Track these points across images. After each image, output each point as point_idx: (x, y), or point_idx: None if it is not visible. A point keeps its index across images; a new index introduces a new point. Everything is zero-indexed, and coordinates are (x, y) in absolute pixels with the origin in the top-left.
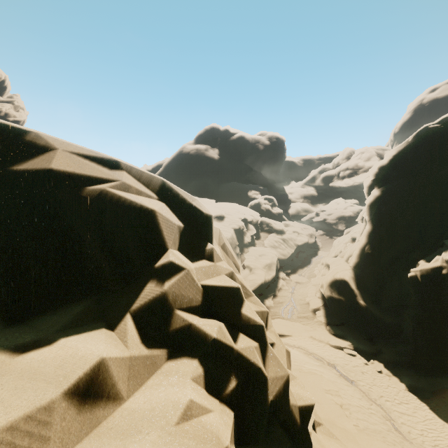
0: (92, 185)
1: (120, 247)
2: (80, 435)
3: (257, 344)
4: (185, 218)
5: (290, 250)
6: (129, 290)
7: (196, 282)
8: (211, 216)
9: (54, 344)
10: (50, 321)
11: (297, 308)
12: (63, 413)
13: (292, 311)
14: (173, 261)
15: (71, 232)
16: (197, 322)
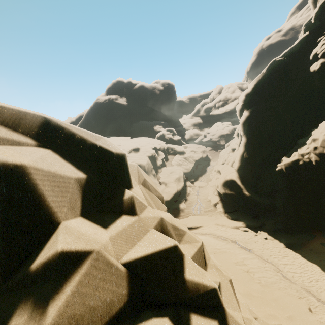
0: None
1: None
2: None
3: (217, 323)
4: (88, 164)
5: (191, 164)
6: None
7: (114, 265)
8: (124, 155)
9: None
10: None
11: (203, 205)
12: None
13: (200, 208)
14: (66, 249)
15: None
16: None
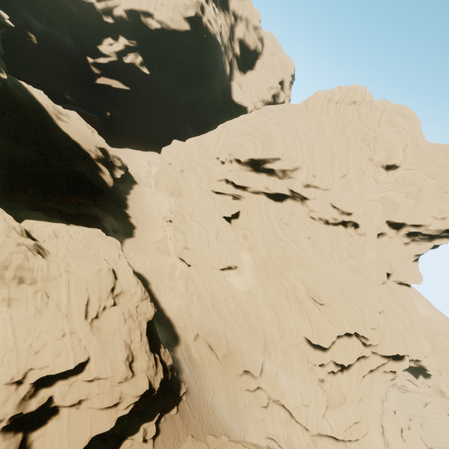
0: None
1: None
2: None
3: None
4: None
5: None
6: None
7: None
8: None
9: None
10: None
11: None
12: None
13: None
14: None
15: None
16: None
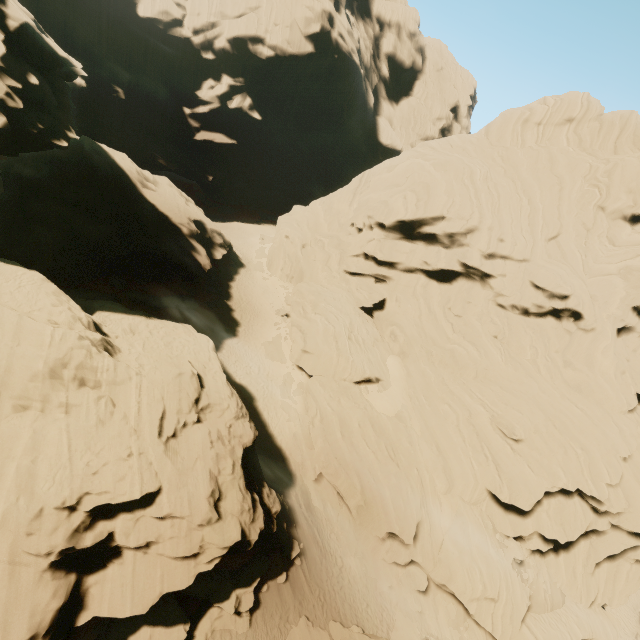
0: None
1: None
2: None
3: None
4: None
5: None
6: None
7: None
8: None
9: None
10: None
11: None
12: None
13: None
14: None
15: None
16: None
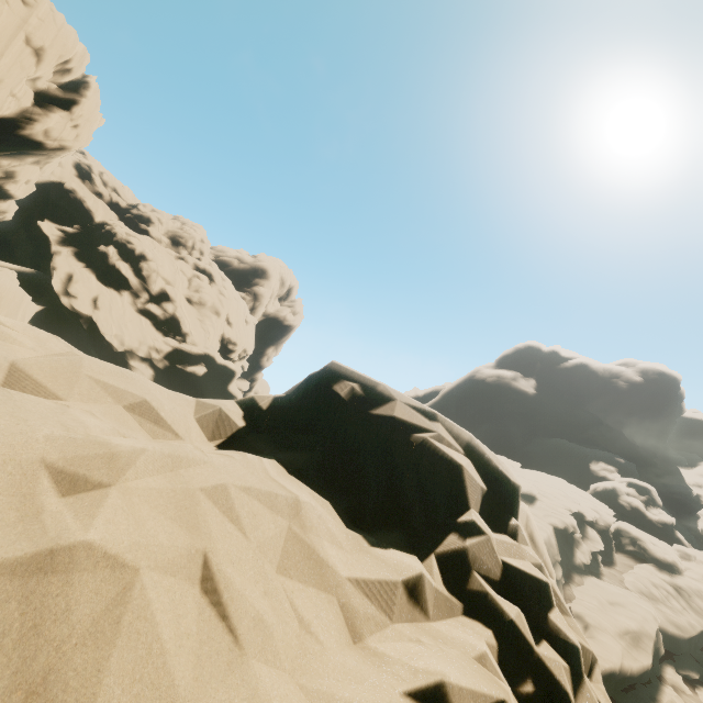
0: (417, 432)
1: (429, 492)
2: (407, 618)
3: (567, 665)
4: (488, 481)
5: (697, 620)
6: (432, 534)
7: (496, 553)
8: (519, 487)
9: (388, 550)
10: (379, 534)
11: None
12: (401, 594)
13: None
14: (476, 521)
15: (397, 468)
16: (494, 593)
